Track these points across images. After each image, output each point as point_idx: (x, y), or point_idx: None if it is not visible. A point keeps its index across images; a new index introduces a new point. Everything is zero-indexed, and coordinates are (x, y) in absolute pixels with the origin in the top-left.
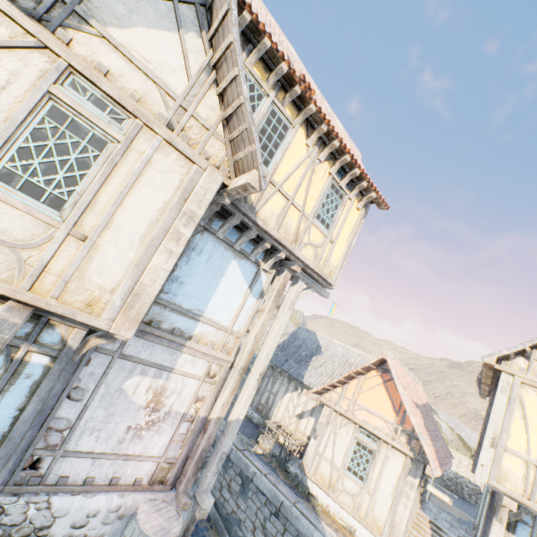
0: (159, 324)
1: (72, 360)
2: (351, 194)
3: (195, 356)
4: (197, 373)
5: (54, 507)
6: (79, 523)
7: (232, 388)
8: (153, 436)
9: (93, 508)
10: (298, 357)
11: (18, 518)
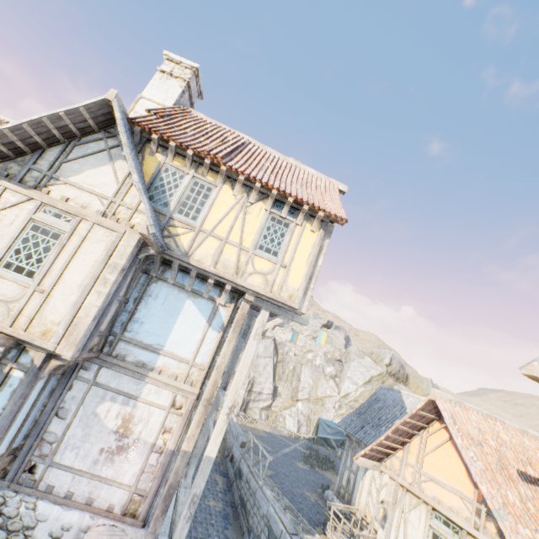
0: (123, 357)
1: (39, 376)
2: (297, 220)
3: (158, 386)
4: (163, 404)
5: (38, 510)
6: (55, 534)
7: (197, 421)
8: (123, 462)
9: (67, 522)
10: (376, 421)
11: (14, 511)
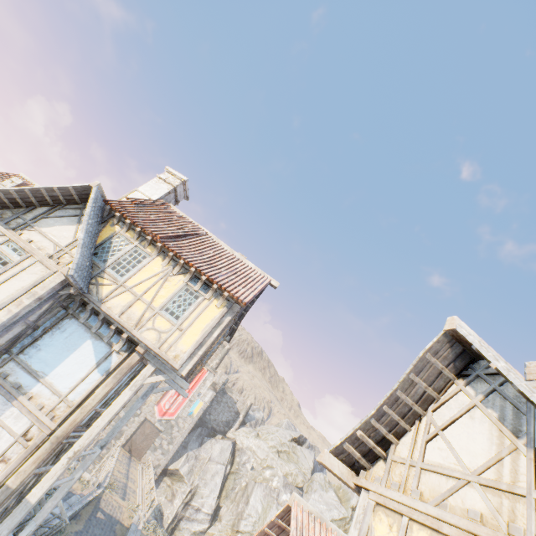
0: (6, 375)
1: None
2: (207, 295)
3: (22, 411)
4: (16, 430)
5: None
6: None
7: (37, 456)
8: None
9: None
10: None
11: None
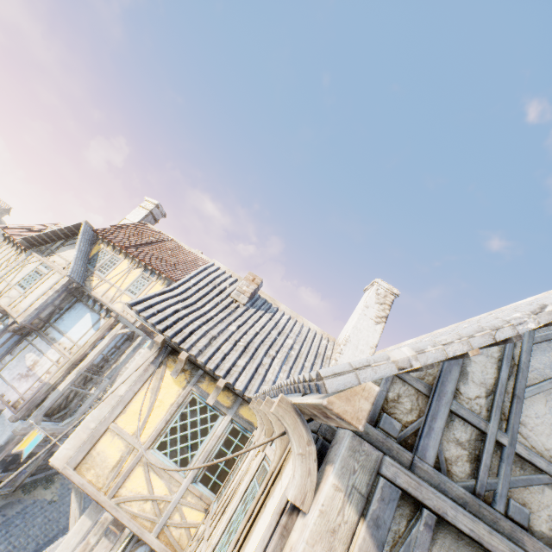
0: (48, 333)
1: (8, 329)
2: (154, 279)
3: (56, 350)
4: (54, 359)
5: None
6: None
7: (63, 370)
8: (25, 382)
9: None
10: None
11: None
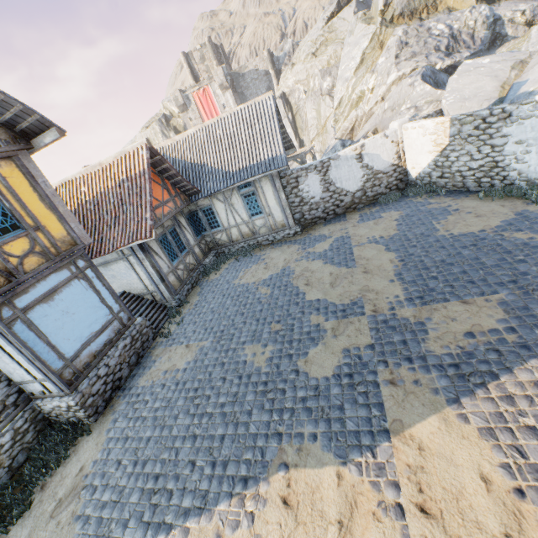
0: None
1: None
2: None
3: None
4: None
5: None
6: None
7: None
8: None
9: None
10: None
11: None
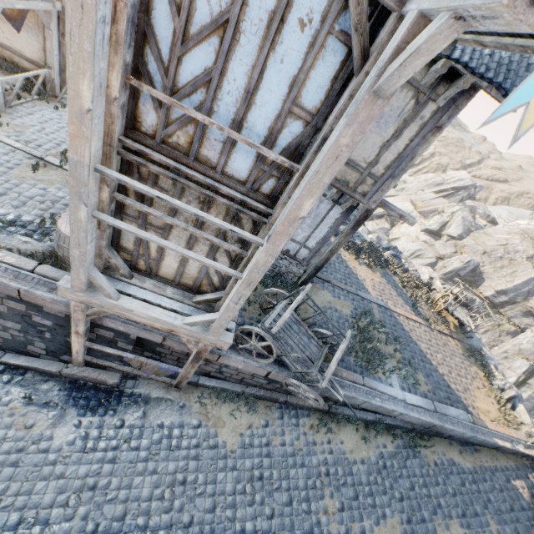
0: None
1: None
2: None
3: None
4: None
5: None
6: None
7: None
8: None
9: None
10: None
11: None
